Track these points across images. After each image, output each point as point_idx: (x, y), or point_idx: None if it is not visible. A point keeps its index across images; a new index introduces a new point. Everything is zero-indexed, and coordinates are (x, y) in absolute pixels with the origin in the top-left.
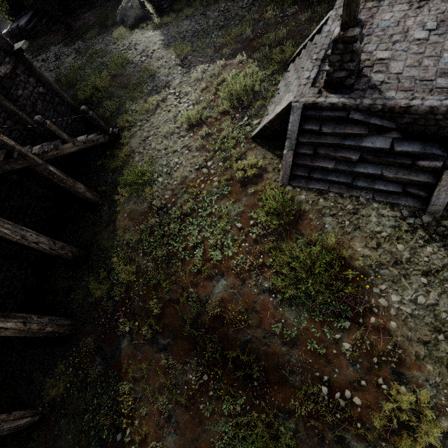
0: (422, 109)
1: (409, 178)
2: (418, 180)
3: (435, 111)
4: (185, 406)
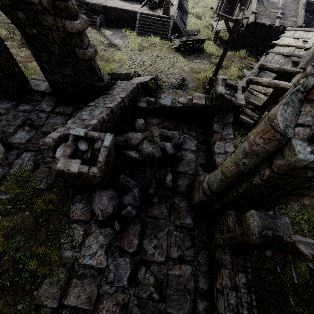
0: (91, 4)
1: (92, 20)
2: (94, 20)
3: (93, 5)
4: (30, 56)
